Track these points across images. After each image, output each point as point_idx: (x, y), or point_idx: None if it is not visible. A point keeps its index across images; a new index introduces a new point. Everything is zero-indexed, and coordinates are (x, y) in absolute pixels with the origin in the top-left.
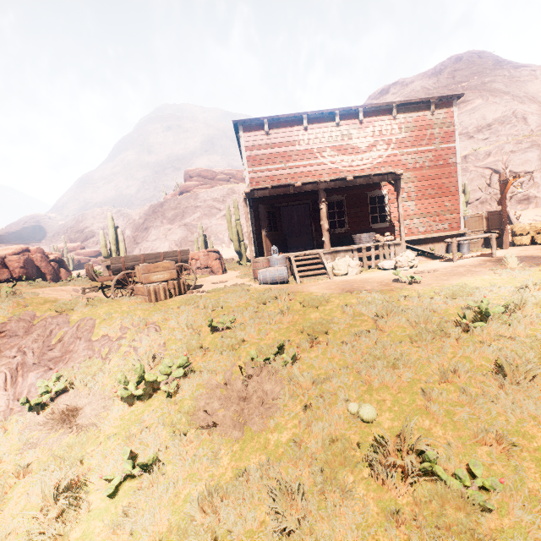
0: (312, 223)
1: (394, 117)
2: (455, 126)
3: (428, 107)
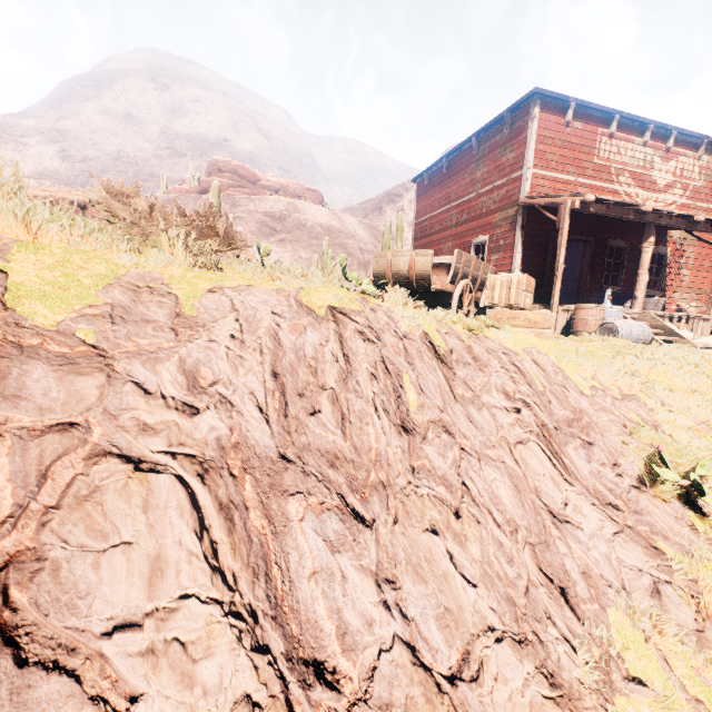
0: (588, 271)
1: (699, 156)
2: None
3: None
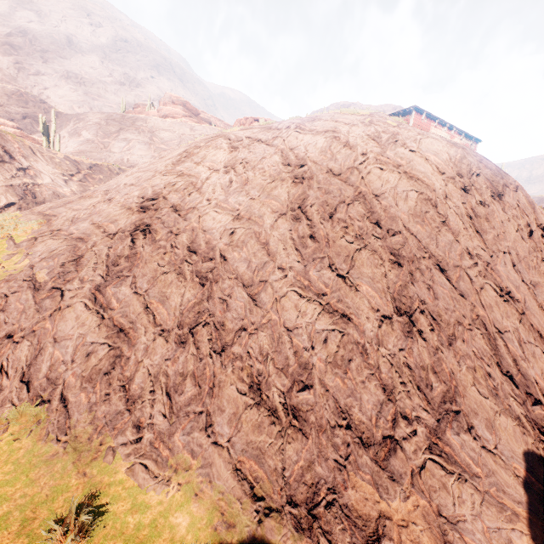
0: None
1: (461, 139)
2: None
3: (470, 141)
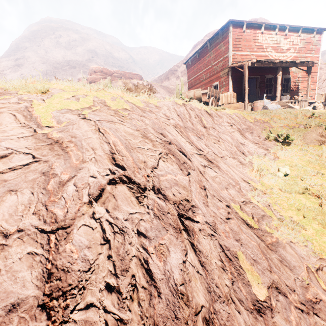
0: (259, 89)
1: (299, 35)
2: (320, 45)
3: (312, 33)
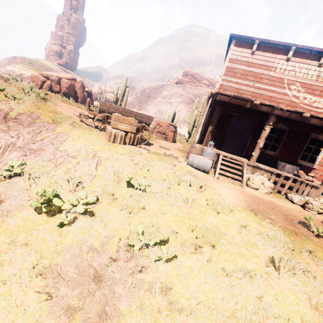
0: (250, 137)
1: None
2: None
3: None
